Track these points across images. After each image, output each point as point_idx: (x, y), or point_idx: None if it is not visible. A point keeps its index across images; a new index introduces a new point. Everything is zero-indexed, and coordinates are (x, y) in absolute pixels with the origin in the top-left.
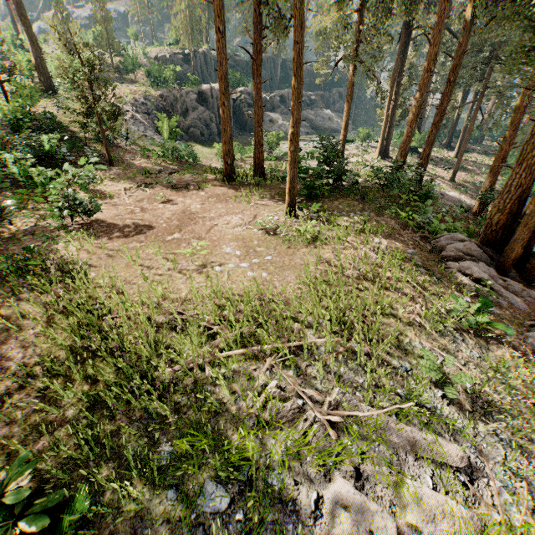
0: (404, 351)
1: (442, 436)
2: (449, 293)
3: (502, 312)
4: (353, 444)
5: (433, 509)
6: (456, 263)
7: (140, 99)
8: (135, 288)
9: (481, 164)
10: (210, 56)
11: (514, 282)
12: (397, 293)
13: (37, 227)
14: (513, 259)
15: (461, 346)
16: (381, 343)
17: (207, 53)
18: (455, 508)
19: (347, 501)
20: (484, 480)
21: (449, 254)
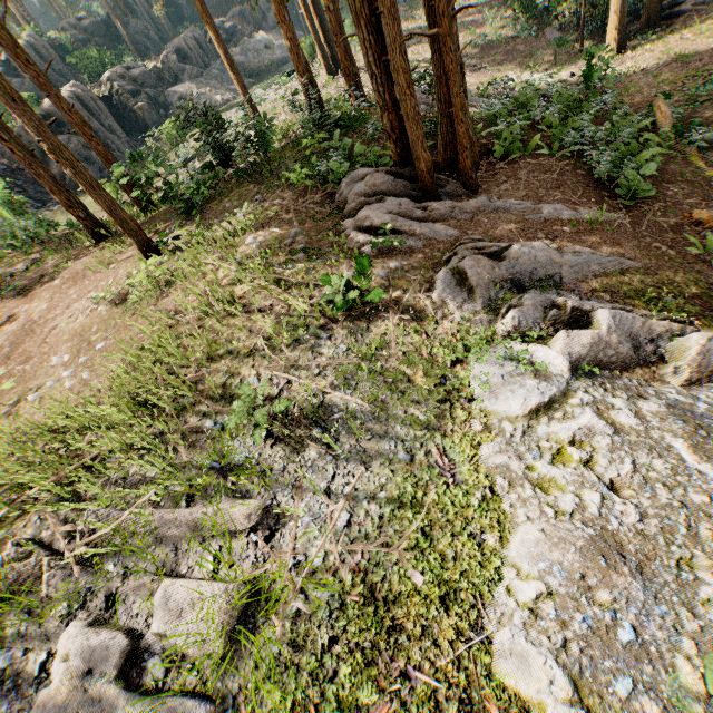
0: (229, 400)
1: (249, 494)
2: (334, 272)
3: (412, 259)
4: (116, 566)
5: (181, 604)
6: (341, 222)
7: None
8: None
9: (484, 5)
10: (42, 44)
11: (441, 202)
12: (243, 316)
13: None
14: (428, 170)
15: (324, 347)
16: (198, 404)
17: (35, 41)
18: (207, 590)
19: (66, 650)
20: (291, 524)
21: (350, 207)
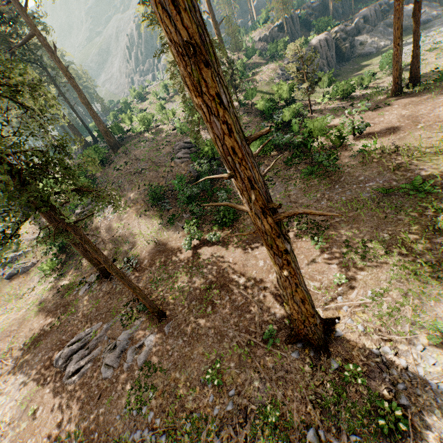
0: None
1: None
2: None
3: None
4: None
5: None
6: None
7: (279, 72)
8: (438, 144)
9: None
10: (295, 17)
11: None
12: None
13: (333, 145)
14: None
15: None
16: None
17: (293, 15)
18: None
19: None
20: None
21: None
